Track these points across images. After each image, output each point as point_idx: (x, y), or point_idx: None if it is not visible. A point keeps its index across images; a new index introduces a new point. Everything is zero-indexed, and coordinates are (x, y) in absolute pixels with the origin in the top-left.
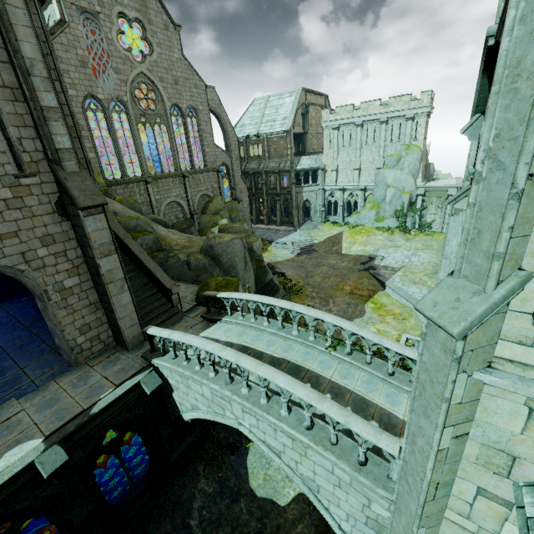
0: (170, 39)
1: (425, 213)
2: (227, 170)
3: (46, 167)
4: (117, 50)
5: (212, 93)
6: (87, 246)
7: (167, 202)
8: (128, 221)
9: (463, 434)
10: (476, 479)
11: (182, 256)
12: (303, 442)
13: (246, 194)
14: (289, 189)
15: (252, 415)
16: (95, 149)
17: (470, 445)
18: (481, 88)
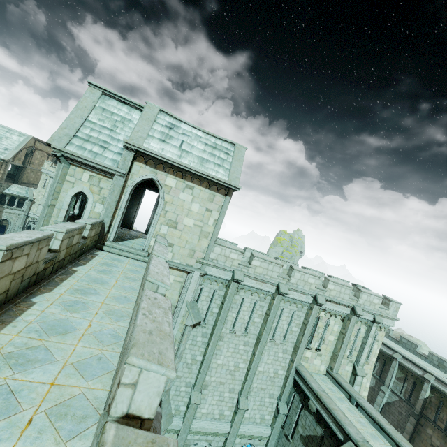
0: None
1: None
2: None
3: None
4: None
5: None
6: None
7: None
8: None
9: None
10: None
11: None
12: None
13: None
14: None
15: None
16: None
17: None
18: None
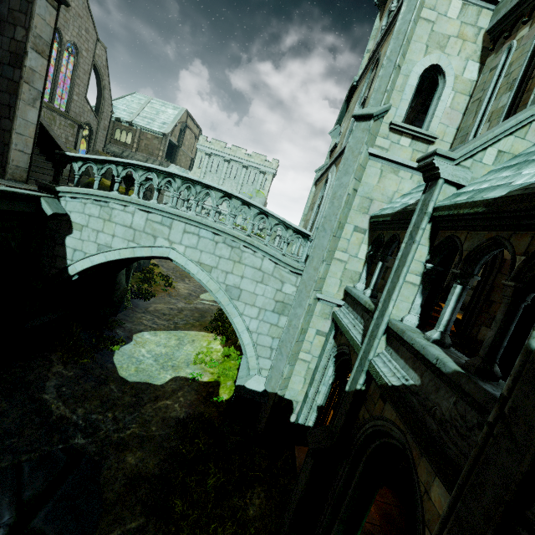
0: None
1: None
2: (90, 133)
3: None
4: None
5: (102, 51)
6: (18, 24)
7: None
8: None
9: (356, 189)
10: (354, 221)
11: None
12: (247, 240)
13: None
14: (151, 187)
15: (195, 233)
16: None
17: (356, 199)
18: (343, 110)
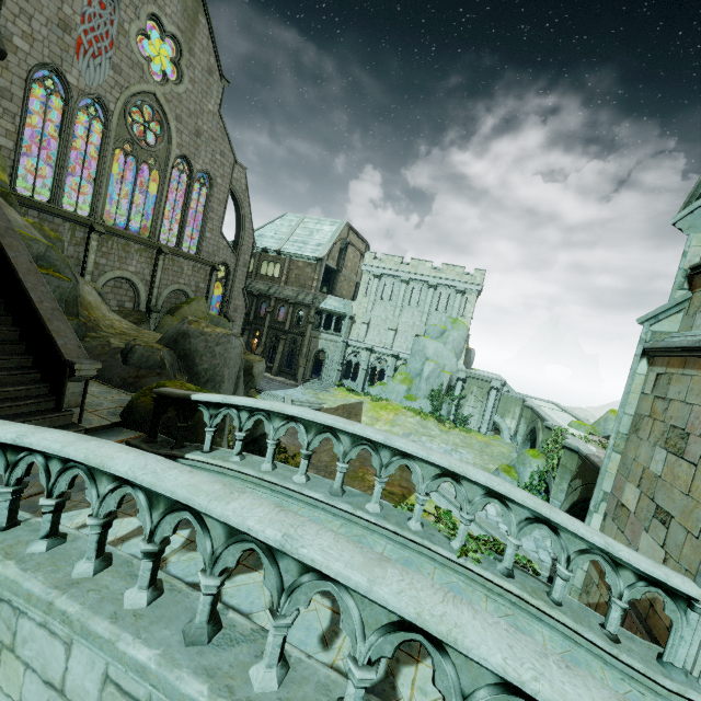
0: (210, 86)
1: (463, 403)
2: (226, 273)
3: None
4: (129, 47)
5: (240, 173)
6: None
7: (114, 274)
8: (26, 240)
9: None
10: None
11: (116, 341)
12: None
13: (242, 316)
14: (302, 329)
15: None
16: (19, 138)
17: None
18: None
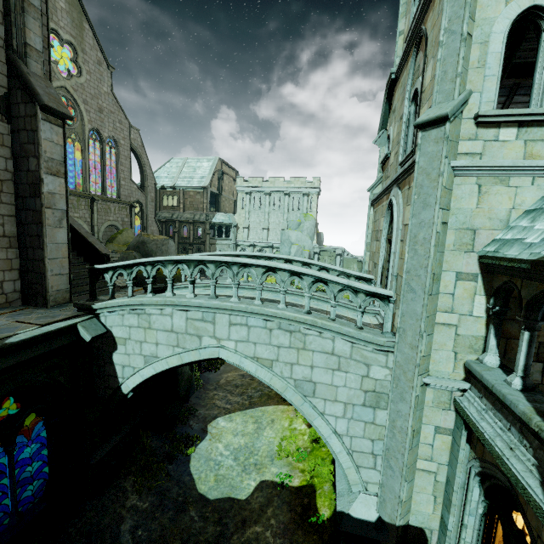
0: (102, 74)
1: None
2: (141, 208)
3: (2, 56)
4: None
5: (136, 134)
6: (30, 156)
7: None
8: None
9: (445, 222)
10: (454, 266)
11: None
12: (307, 321)
13: None
14: (202, 240)
15: (243, 324)
16: None
17: (449, 234)
18: (385, 111)
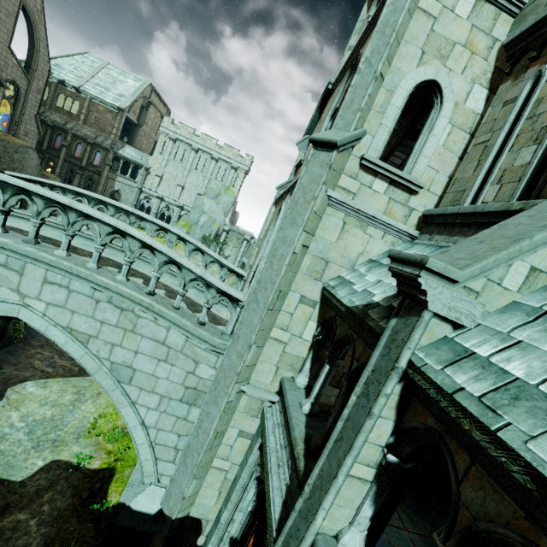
0: None
1: (225, 247)
2: (16, 94)
3: None
4: None
5: None
6: None
7: None
8: None
9: (307, 246)
10: (302, 289)
11: None
12: (143, 302)
13: (34, 142)
14: (99, 169)
15: (63, 285)
16: None
17: (306, 258)
18: (315, 118)
